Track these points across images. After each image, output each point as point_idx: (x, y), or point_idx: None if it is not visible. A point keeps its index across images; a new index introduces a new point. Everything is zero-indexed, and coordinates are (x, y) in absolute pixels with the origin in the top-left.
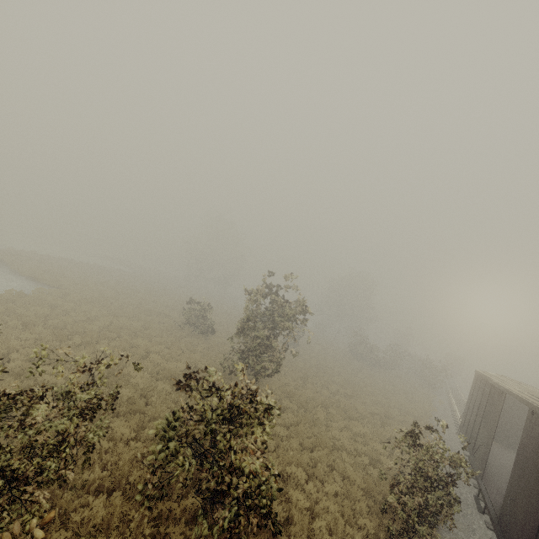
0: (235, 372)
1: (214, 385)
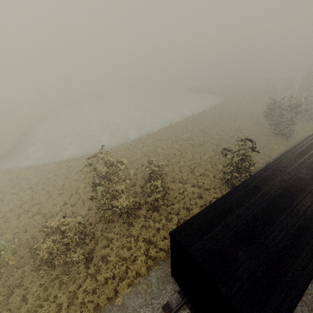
0: None
1: (312, 95)
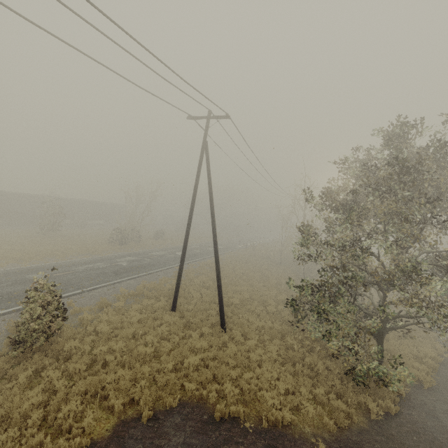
0: None
1: None
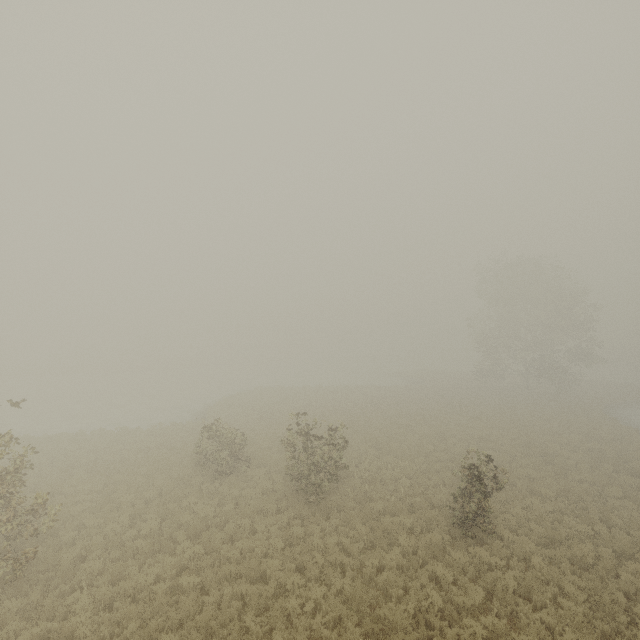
0: (65, 548)
1: None
